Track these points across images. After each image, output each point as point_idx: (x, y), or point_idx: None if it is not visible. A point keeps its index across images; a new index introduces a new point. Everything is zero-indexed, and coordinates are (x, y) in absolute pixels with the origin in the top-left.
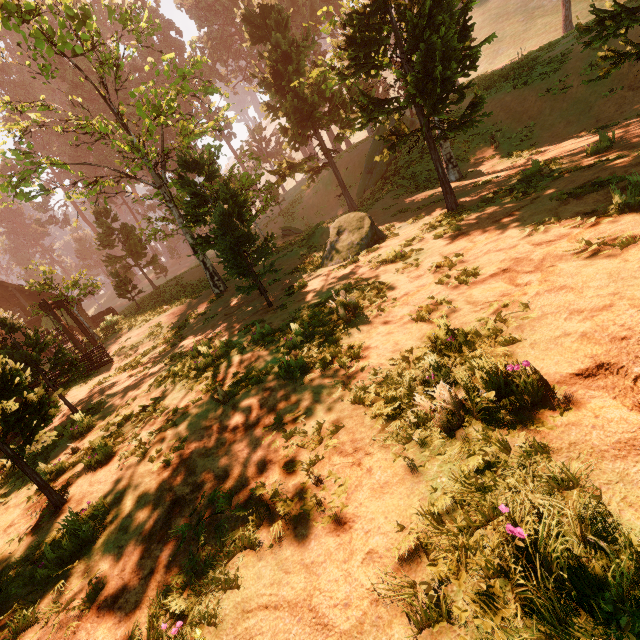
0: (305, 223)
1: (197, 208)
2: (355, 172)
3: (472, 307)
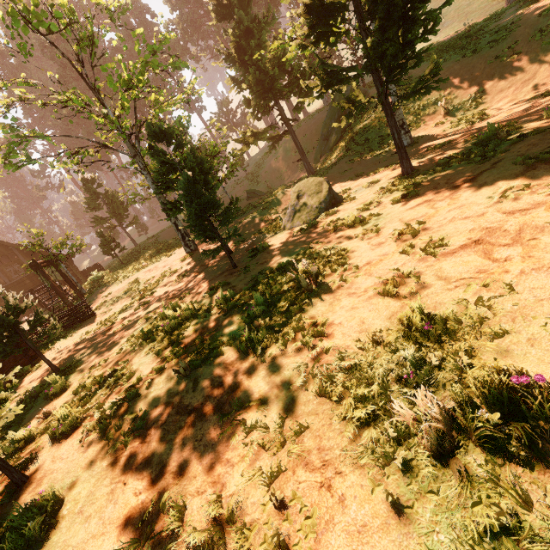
0: (267, 186)
1: (166, 176)
2: (312, 139)
3: (445, 284)
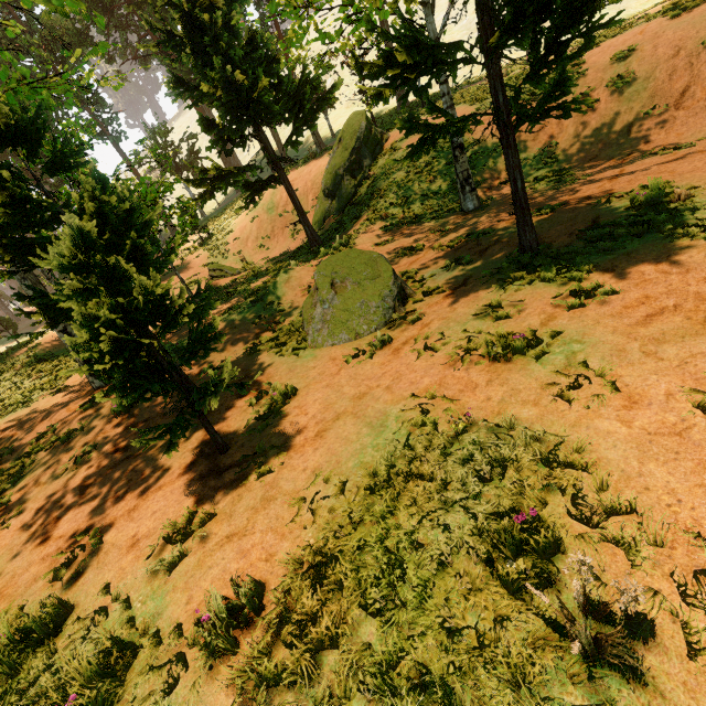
0: (241, 259)
1: (27, 231)
2: (308, 194)
3: None
